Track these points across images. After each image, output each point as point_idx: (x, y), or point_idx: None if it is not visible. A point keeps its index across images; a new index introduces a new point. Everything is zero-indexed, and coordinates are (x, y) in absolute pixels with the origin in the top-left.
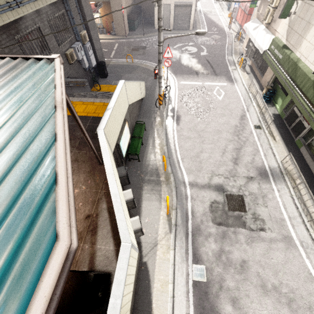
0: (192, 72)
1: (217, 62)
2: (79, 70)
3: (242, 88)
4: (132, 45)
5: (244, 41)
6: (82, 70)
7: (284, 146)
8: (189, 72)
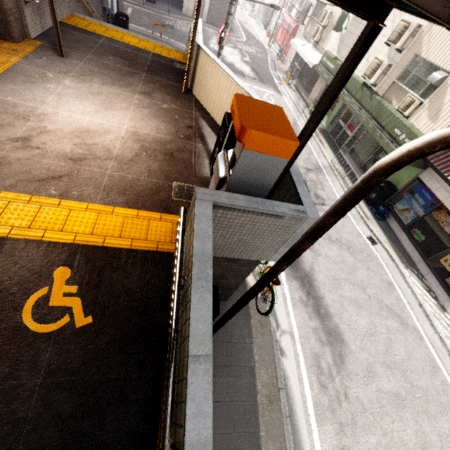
0: (237, 72)
1: (262, 72)
2: (99, 7)
3: (290, 101)
4: (154, 18)
5: (288, 61)
6: (101, 9)
7: (332, 152)
8: (234, 71)
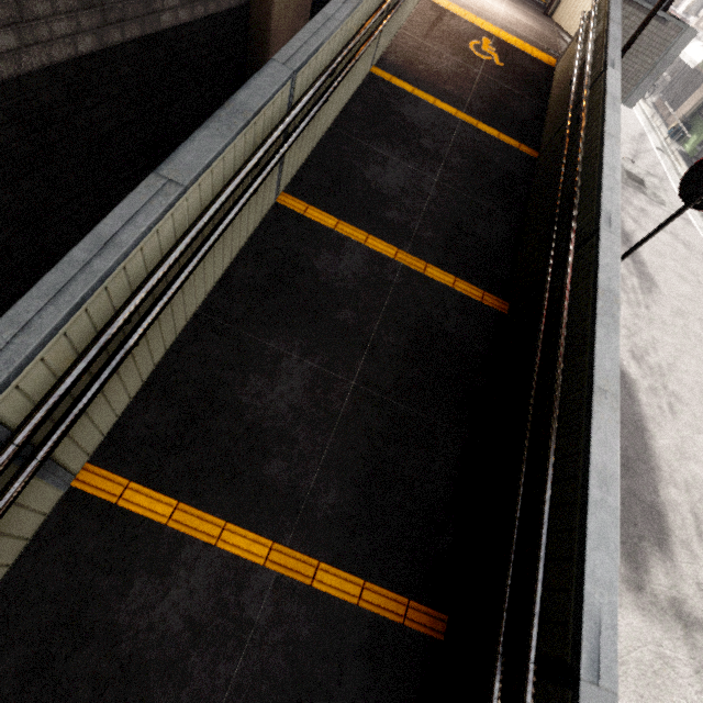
0: None
1: None
2: None
3: (642, 115)
4: None
5: None
6: None
7: None
8: None
